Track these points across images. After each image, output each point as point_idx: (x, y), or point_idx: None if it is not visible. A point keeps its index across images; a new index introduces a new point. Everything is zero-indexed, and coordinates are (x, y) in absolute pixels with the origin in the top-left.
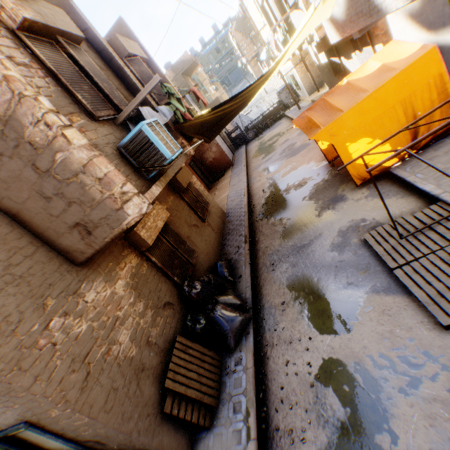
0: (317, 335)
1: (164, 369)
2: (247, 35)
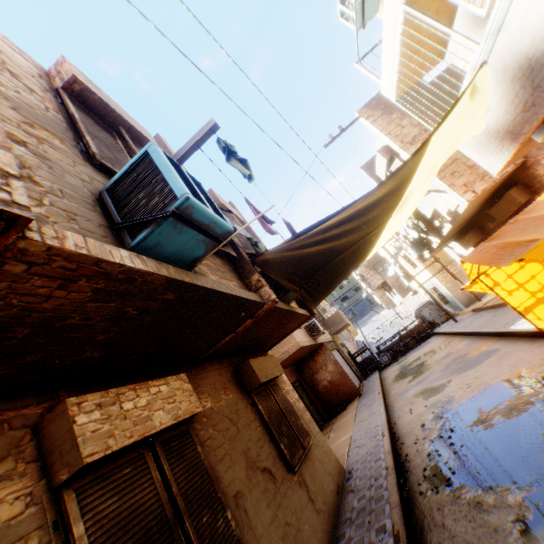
0: None
1: None
2: (371, 266)
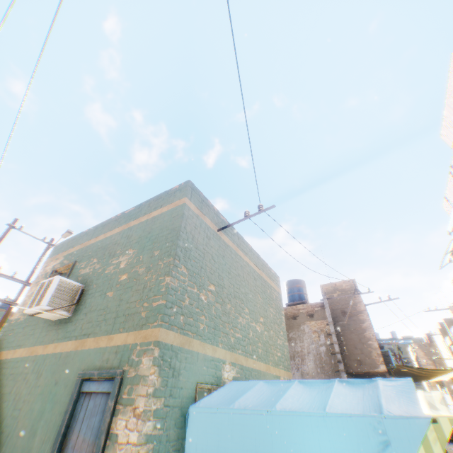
0: None
1: None
2: (429, 356)
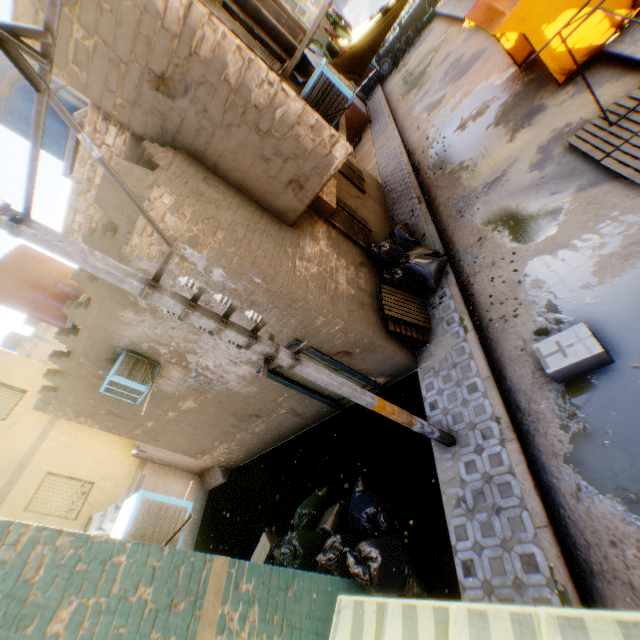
0: (520, 248)
1: (378, 308)
2: None
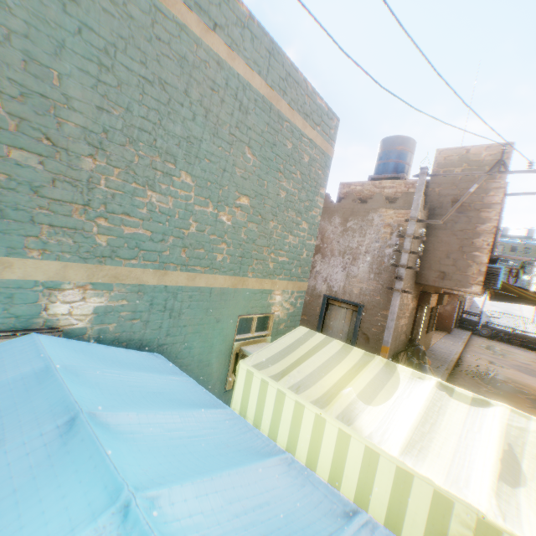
0: None
1: (395, 352)
2: None
